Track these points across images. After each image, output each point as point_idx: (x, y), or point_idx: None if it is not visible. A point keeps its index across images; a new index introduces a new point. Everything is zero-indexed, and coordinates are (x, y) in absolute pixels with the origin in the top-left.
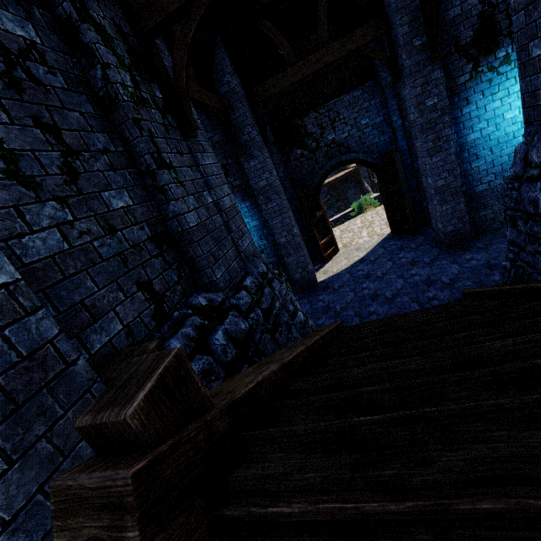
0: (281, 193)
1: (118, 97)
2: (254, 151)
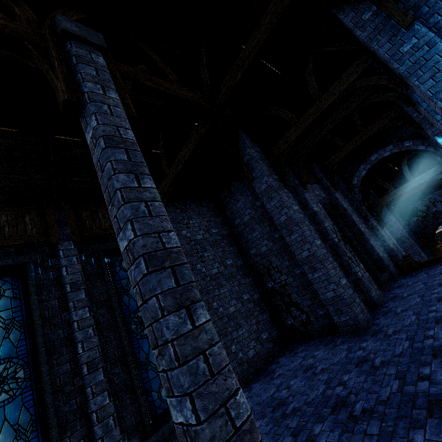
0: (410, 238)
1: (374, 226)
2: (392, 224)
